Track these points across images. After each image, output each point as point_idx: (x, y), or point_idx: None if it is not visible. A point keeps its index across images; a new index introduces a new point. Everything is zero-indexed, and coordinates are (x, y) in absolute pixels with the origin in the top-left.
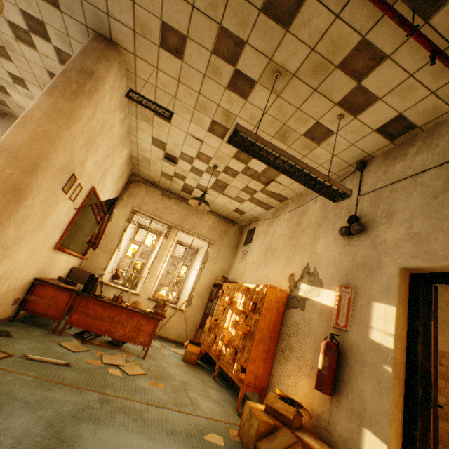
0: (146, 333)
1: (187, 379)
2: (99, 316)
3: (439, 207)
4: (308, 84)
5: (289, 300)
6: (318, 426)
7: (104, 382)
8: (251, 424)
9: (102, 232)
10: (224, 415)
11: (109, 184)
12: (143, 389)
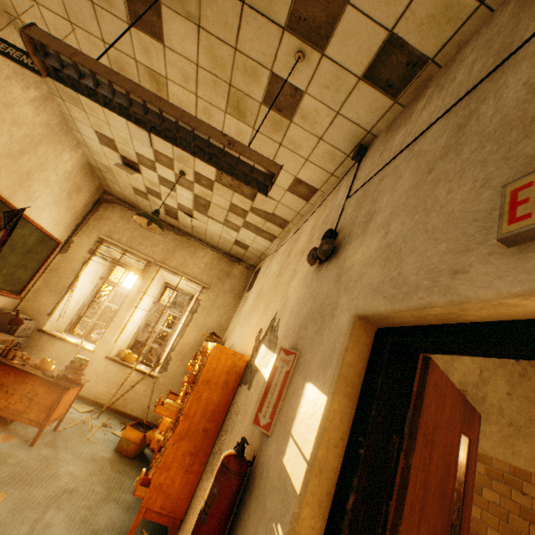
0: (43, 407)
1: (82, 484)
2: None
3: (431, 186)
4: None
5: (245, 371)
6: None
7: None
8: None
9: None
10: None
11: (46, 197)
12: None
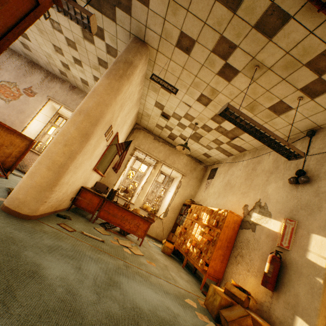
0: (142, 230)
1: (167, 263)
2: (115, 214)
3: None
4: (279, 75)
5: (242, 223)
6: (260, 309)
7: (124, 255)
8: (215, 299)
9: (121, 162)
10: (193, 290)
11: (124, 130)
12: (144, 264)
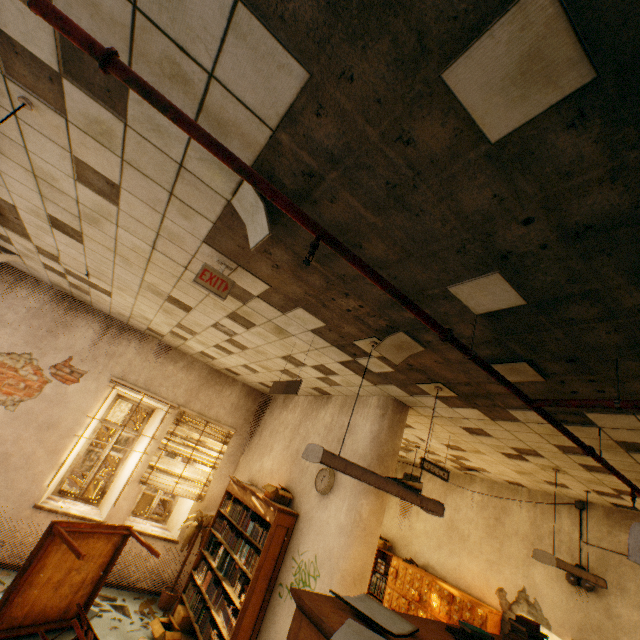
0: None
1: None
2: None
3: None
4: (576, 479)
5: (504, 624)
6: None
7: None
8: None
9: None
10: None
11: None
12: None
